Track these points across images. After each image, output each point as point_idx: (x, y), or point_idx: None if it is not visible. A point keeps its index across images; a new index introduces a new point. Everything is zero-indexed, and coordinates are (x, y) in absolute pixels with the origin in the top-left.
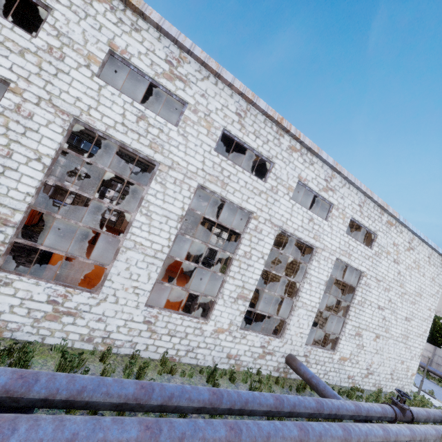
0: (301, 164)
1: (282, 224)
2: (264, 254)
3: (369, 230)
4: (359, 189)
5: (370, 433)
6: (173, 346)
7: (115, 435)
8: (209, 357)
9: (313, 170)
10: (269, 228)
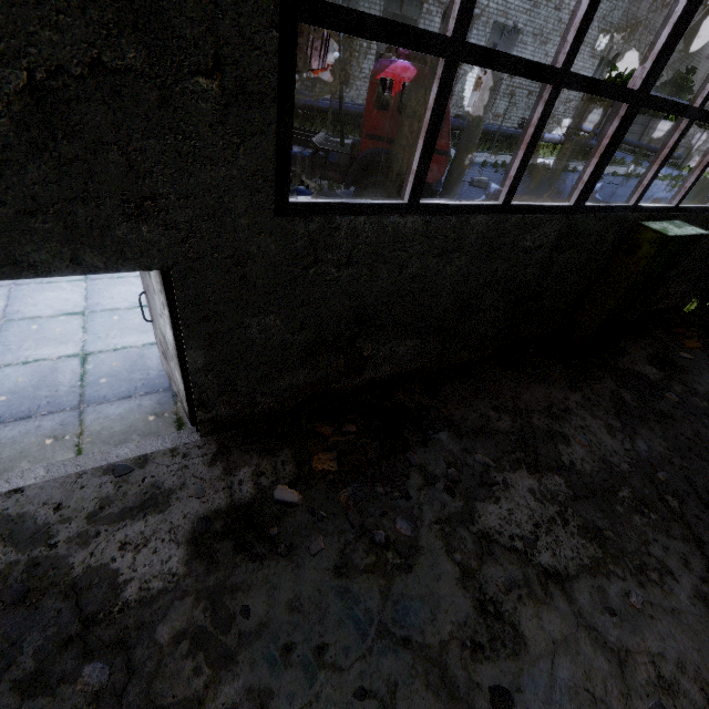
0: None
1: (447, 0)
2: None
3: None
4: None
5: (489, 127)
6: None
7: None
8: None
9: None
10: (437, 9)
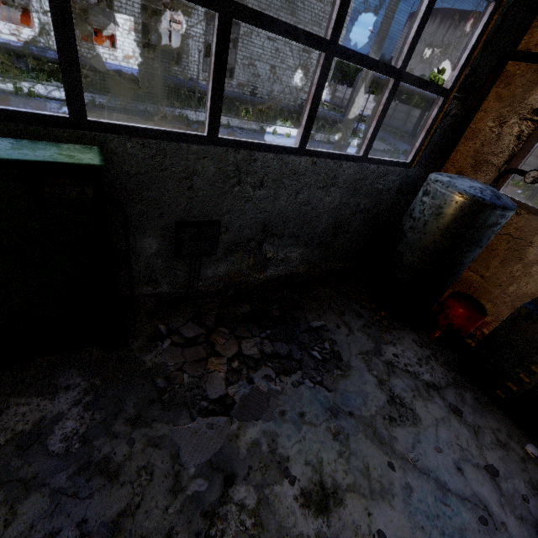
0: None
1: None
2: None
3: None
4: None
5: (201, 87)
6: None
7: (52, 54)
8: None
9: None
10: None
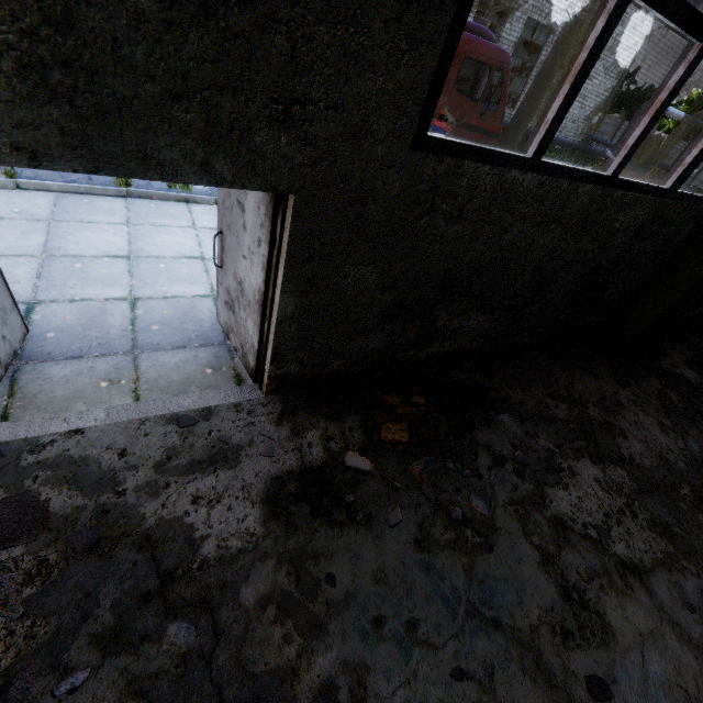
0: None
1: None
2: None
3: None
4: None
5: None
6: None
7: None
8: None
9: None
10: None
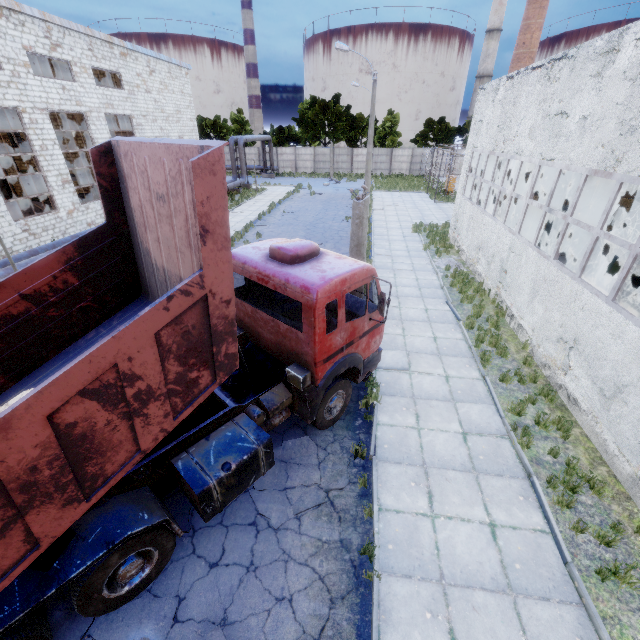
0: (15, 31)
1: (46, 105)
2: (54, 140)
3: (112, 71)
4: (79, 32)
5: None
6: (53, 236)
7: None
8: (78, 231)
9: (29, 32)
10: (41, 115)
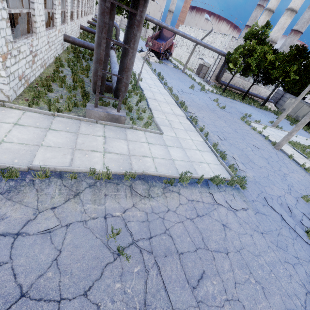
0: None
1: None
2: None
3: None
4: None
5: None
6: None
7: None
8: None
9: None
10: None
